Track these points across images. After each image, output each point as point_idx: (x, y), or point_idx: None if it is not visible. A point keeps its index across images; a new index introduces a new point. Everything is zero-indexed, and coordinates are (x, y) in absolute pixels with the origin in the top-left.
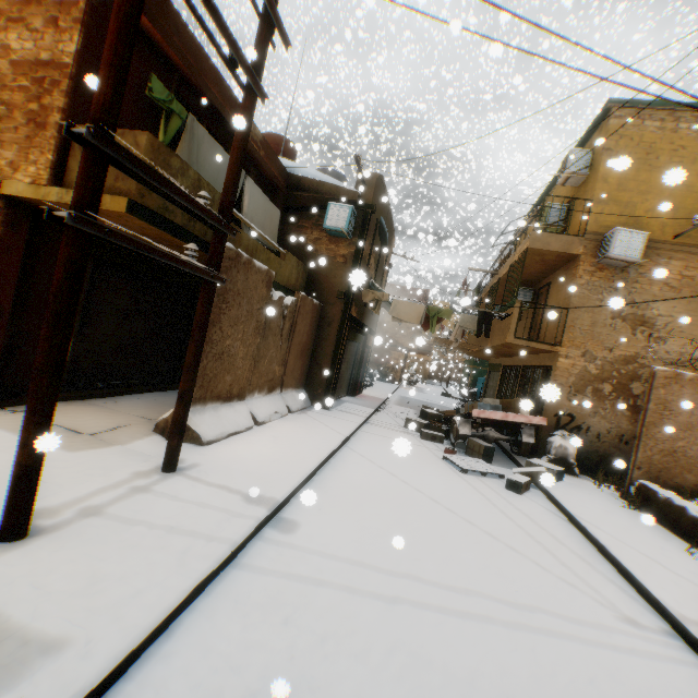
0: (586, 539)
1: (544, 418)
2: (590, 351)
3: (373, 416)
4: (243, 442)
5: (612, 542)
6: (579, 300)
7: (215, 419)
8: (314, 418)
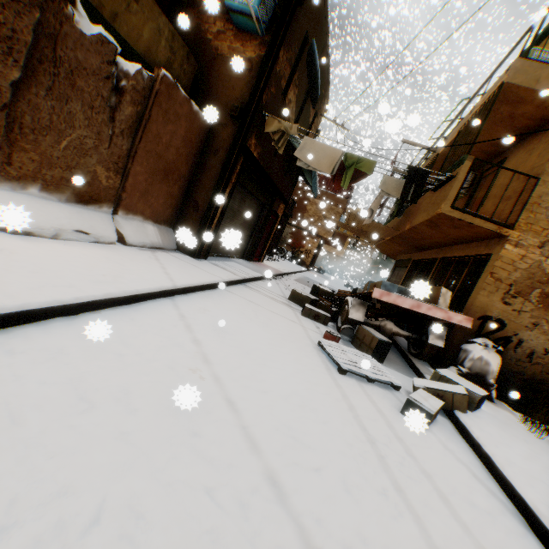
0: None
1: (470, 318)
2: None
3: (258, 281)
4: None
5: None
6: None
7: None
8: (158, 258)
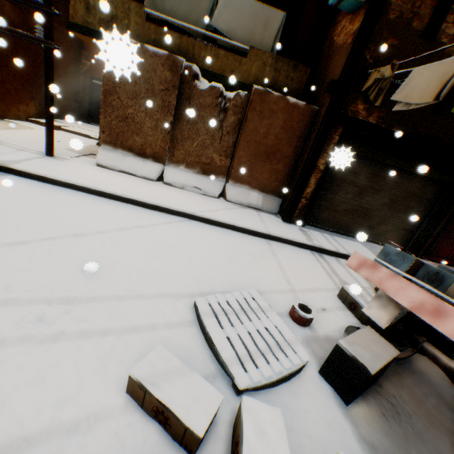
0: None
1: None
2: None
3: None
4: (117, 174)
5: None
6: None
7: (118, 158)
8: (233, 209)
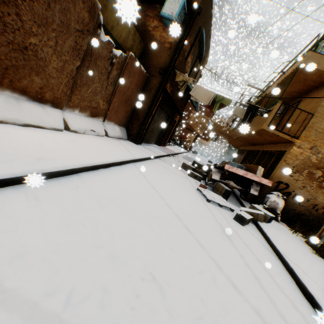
0: (291, 279)
1: (271, 181)
2: (317, 147)
3: (165, 157)
4: (36, 132)
5: (320, 294)
6: (323, 110)
7: (12, 106)
8: (122, 144)
